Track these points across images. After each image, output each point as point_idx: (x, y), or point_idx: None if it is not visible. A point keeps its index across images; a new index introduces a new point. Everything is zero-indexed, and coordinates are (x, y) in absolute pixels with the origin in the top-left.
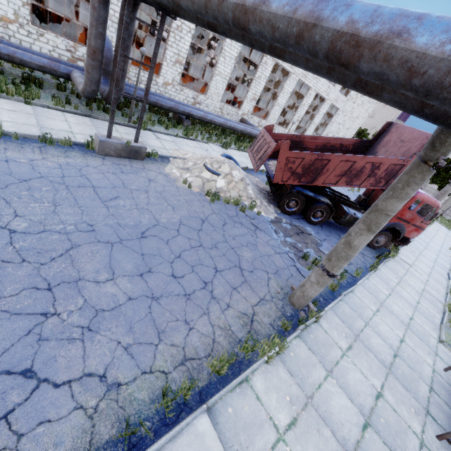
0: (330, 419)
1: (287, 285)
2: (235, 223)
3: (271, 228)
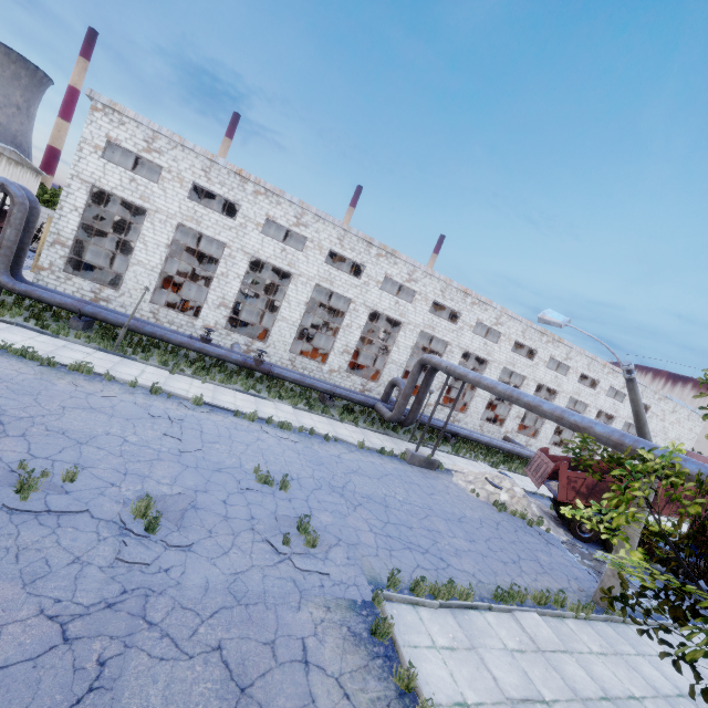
0: (640, 672)
1: (590, 590)
2: (525, 532)
3: (564, 547)
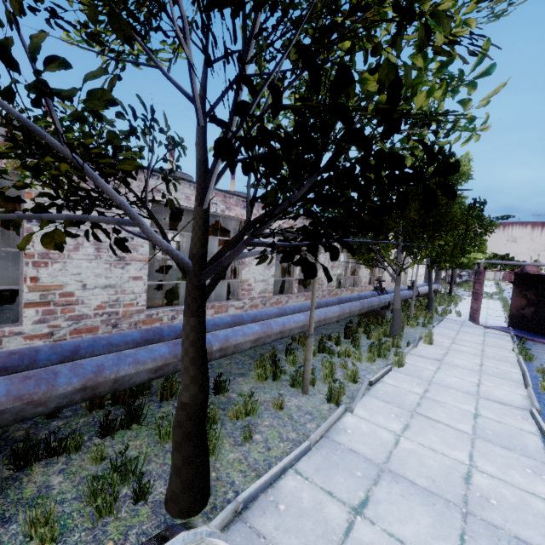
0: None
1: None
2: None
3: None
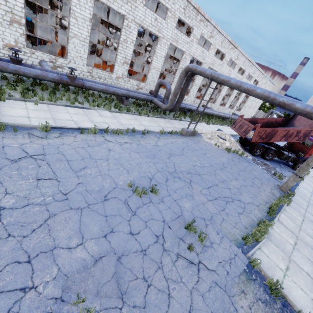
0: (312, 221)
1: (275, 184)
2: (242, 161)
3: (254, 163)
